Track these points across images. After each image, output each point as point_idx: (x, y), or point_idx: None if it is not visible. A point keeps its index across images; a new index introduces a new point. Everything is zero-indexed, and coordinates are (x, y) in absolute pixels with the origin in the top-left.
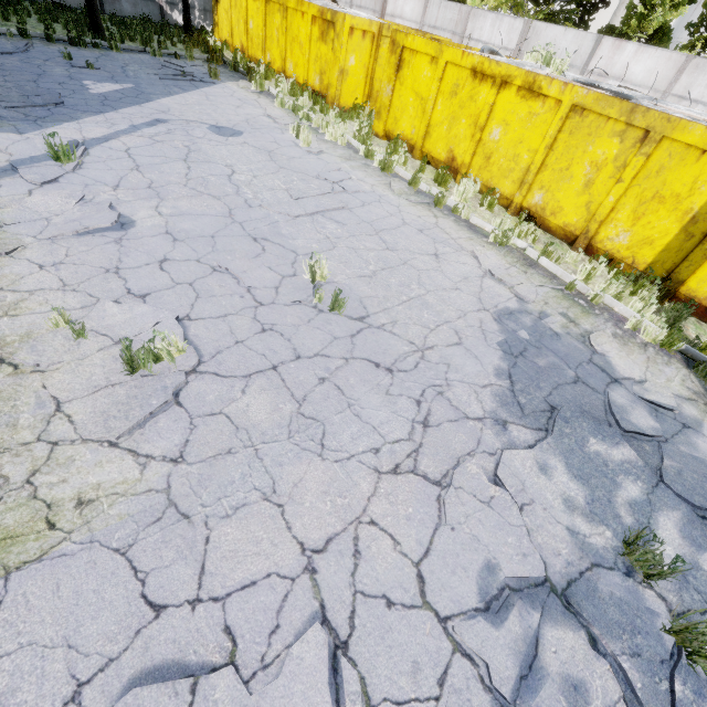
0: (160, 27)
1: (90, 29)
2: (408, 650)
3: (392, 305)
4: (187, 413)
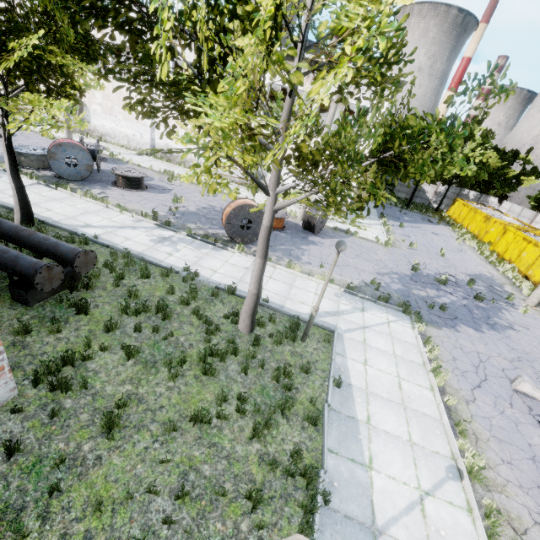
0: (427, 207)
1: (406, 205)
2: (432, 268)
3: (455, 262)
4: (414, 251)
